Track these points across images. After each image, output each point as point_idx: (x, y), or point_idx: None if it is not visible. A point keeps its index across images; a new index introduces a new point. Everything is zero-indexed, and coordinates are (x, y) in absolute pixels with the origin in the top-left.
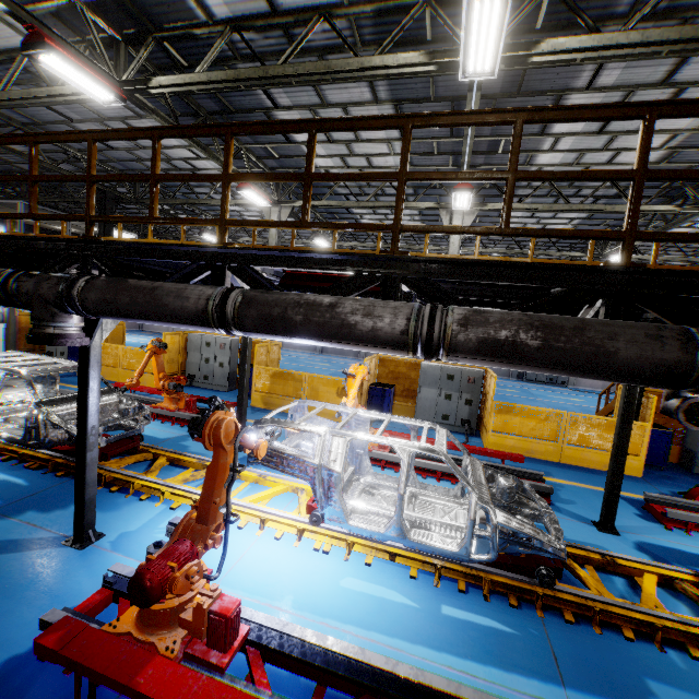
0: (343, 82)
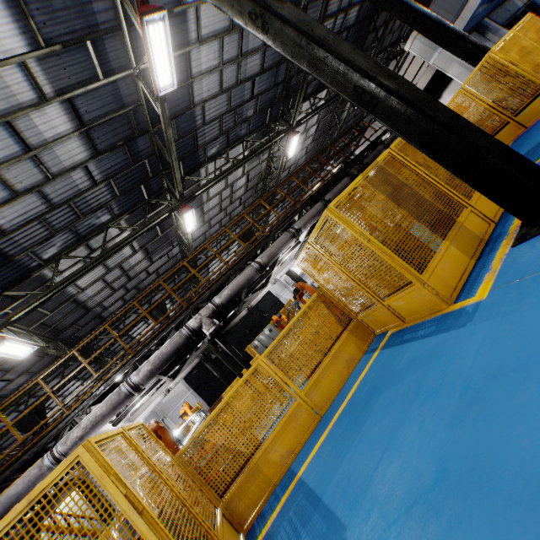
0: (30, 223)
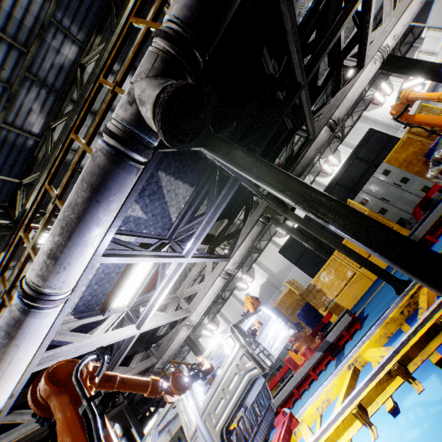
0: None
